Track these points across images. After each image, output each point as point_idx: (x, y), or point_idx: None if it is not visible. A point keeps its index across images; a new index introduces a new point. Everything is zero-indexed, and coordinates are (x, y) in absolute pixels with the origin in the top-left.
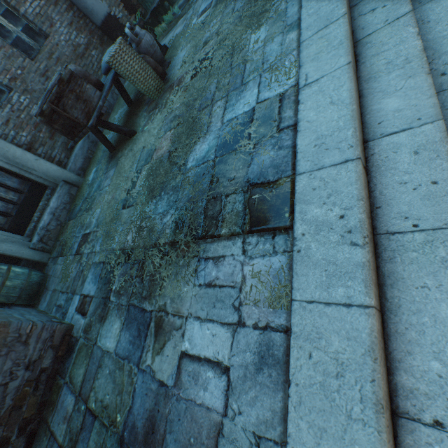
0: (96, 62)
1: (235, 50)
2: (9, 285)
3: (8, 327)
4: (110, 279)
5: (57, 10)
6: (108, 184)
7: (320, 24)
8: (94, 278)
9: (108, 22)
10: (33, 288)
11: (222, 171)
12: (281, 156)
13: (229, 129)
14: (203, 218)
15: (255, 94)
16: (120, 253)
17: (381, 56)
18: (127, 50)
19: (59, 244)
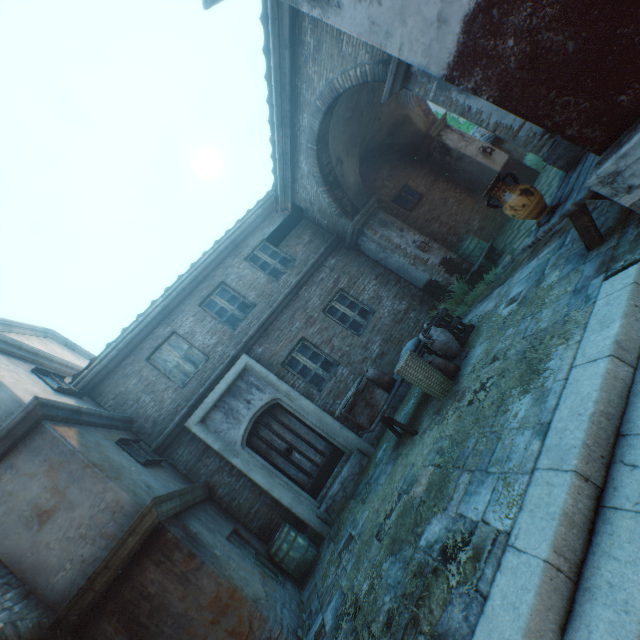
0: (412, 323)
1: (500, 406)
2: (291, 555)
3: (266, 623)
4: (339, 626)
5: (386, 288)
6: (382, 483)
7: (554, 458)
8: (334, 607)
9: (429, 284)
10: (305, 565)
11: (431, 587)
12: (462, 631)
13: (455, 529)
14: (400, 638)
15: (485, 501)
16: (353, 599)
17: (609, 562)
18: (412, 364)
19: (337, 521)
